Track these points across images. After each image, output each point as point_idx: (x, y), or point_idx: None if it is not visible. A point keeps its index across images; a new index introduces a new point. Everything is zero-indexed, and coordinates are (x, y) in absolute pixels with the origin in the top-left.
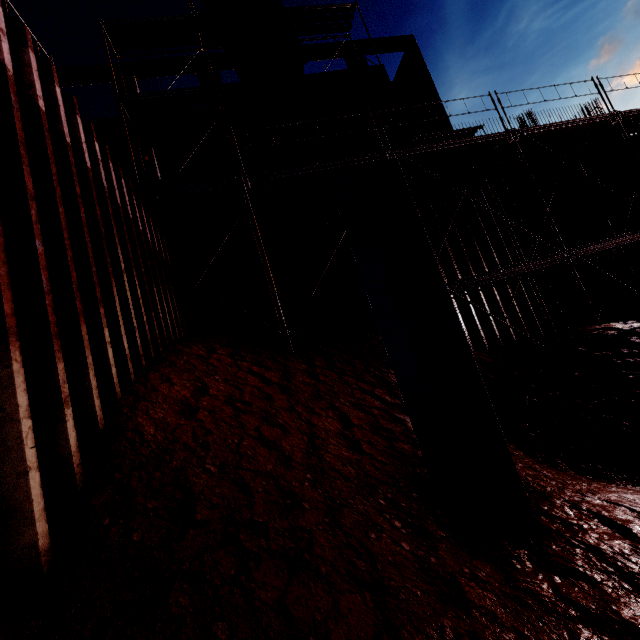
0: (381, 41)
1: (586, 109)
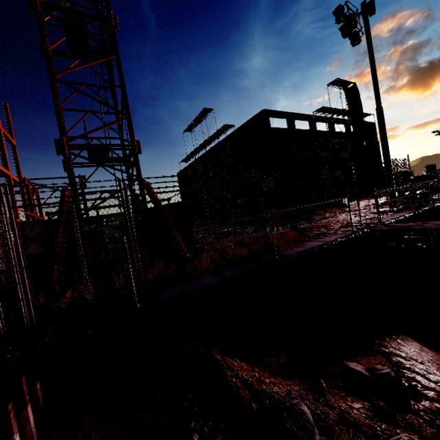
0: (368, 123)
1: (404, 160)
